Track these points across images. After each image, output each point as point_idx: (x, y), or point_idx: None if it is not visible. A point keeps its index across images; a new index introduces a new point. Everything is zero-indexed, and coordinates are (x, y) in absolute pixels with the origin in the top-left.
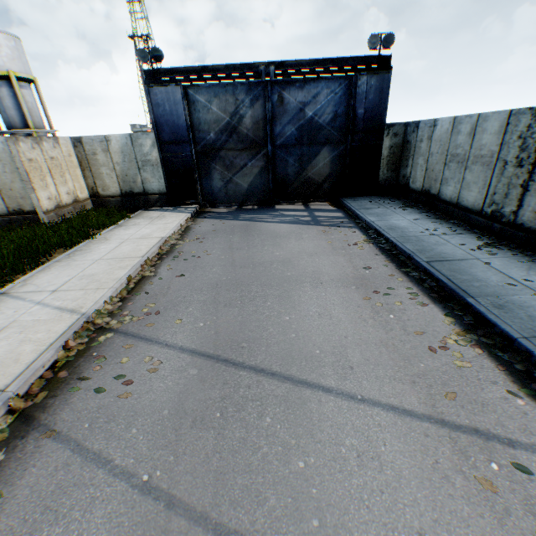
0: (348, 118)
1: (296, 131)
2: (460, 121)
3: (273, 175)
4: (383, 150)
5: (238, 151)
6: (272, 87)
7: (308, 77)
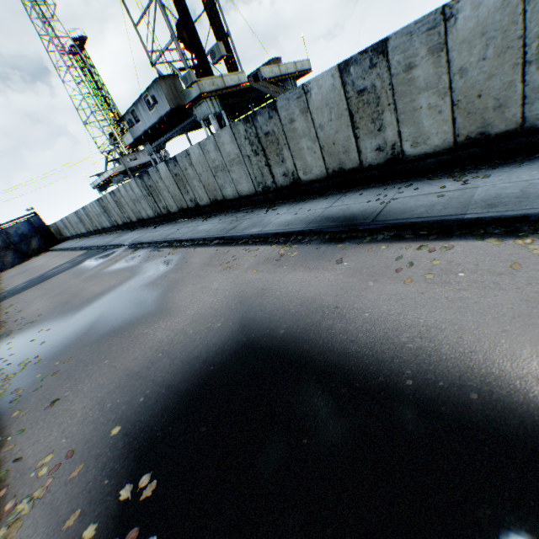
0: (35, 229)
1: (20, 238)
2: (59, 222)
3: (20, 253)
4: (54, 231)
5: (2, 251)
6: (3, 231)
7: (14, 224)
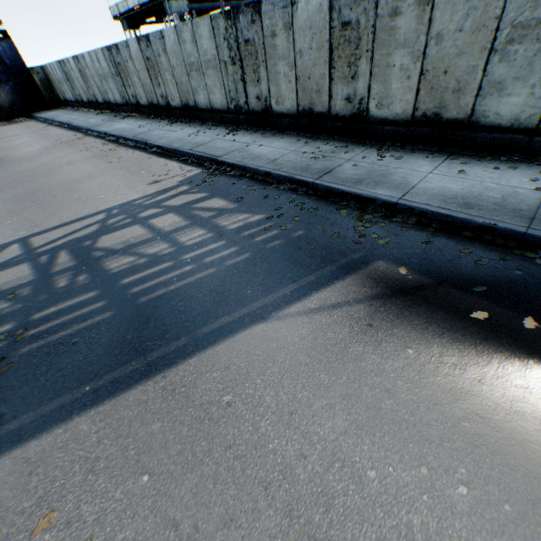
0: (4, 67)
1: None
2: (51, 66)
3: None
4: (38, 83)
5: None
6: None
7: None
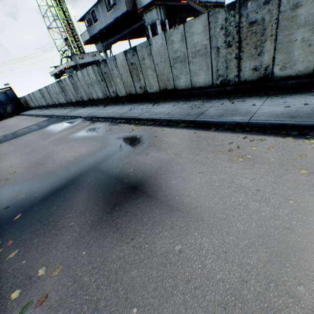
0: (10, 98)
1: None
2: (26, 96)
3: None
4: (22, 102)
5: None
6: None
7: None
